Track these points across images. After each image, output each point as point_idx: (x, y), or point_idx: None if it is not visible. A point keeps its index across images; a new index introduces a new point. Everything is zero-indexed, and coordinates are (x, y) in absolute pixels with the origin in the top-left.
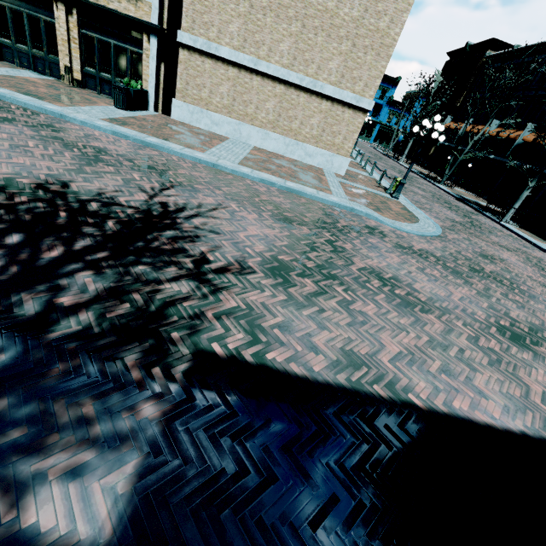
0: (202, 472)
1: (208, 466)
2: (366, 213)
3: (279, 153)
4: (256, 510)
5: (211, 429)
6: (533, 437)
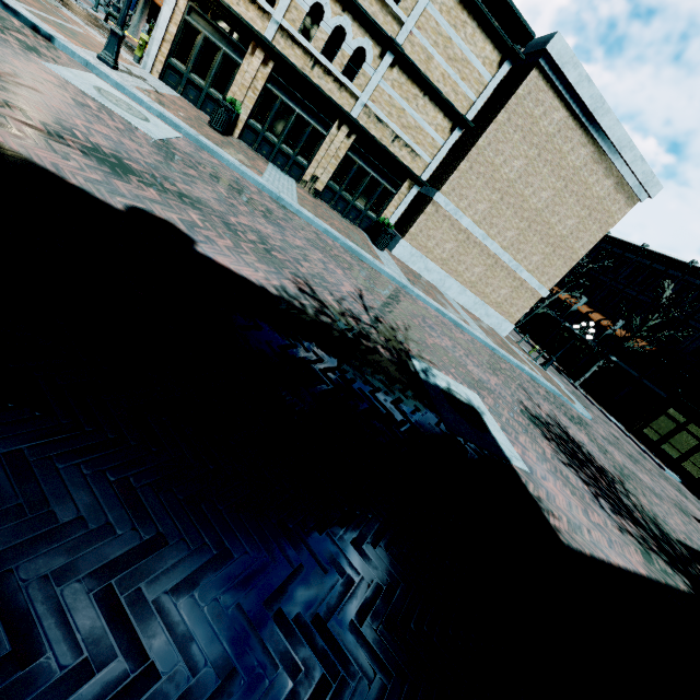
0: None
1: None
2: (566, 399)
3: (466, 307)
4: None
5: None
6: None
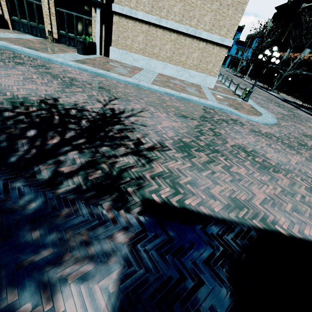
0: (158, 278)
1: (161, 274)
2: (230, 111)
3: (173, 76)
4: (194, 303)
5: (159, 249)
6: None
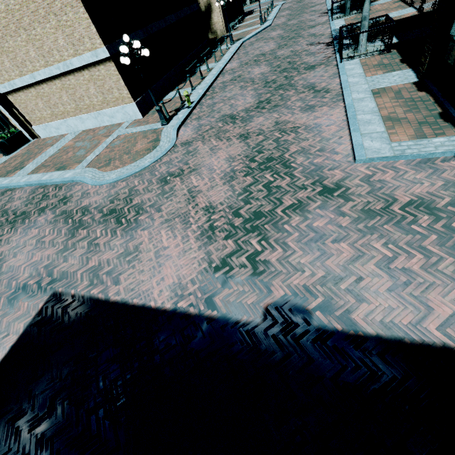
0: None
1: None
2: (79, 180)
3: (97, 126)
4: None
5: None
6: None
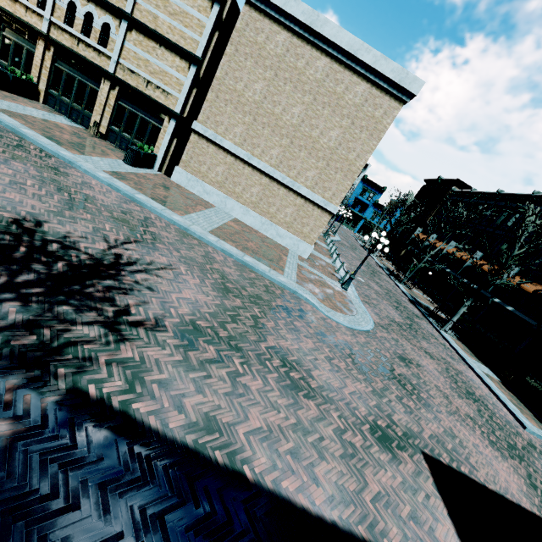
0: (18, 487)
1: (26, 483)
2: (306, 298)
3: (255, 228)
4: (46, 528)
5: (46, 455)
6: (342, 528)
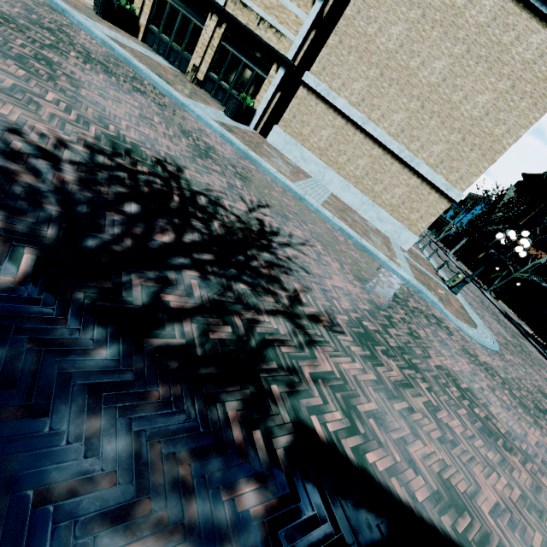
0: None
1: None
2: (432, 300)
3: (352, 207)
4: None
5: None
6: None
